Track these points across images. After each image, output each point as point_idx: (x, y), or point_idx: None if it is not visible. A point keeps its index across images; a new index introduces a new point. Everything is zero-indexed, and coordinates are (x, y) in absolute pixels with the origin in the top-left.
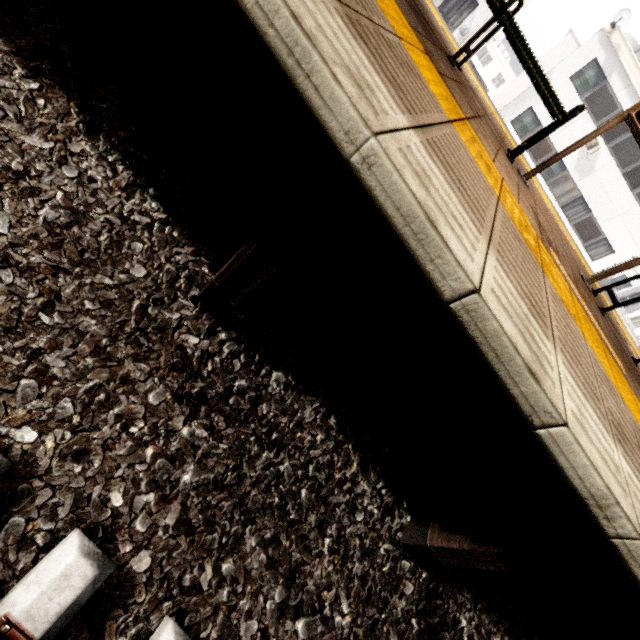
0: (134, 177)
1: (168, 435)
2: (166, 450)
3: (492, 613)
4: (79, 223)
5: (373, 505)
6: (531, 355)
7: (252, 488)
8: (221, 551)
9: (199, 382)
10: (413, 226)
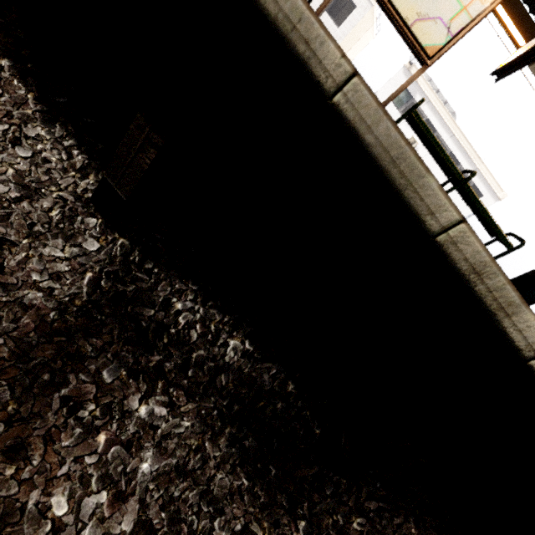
0: None
1: None
2: None
3: (228, 314)
4: None
5: (54, 156)
6: None
7: None
8: None
9: None
10: None
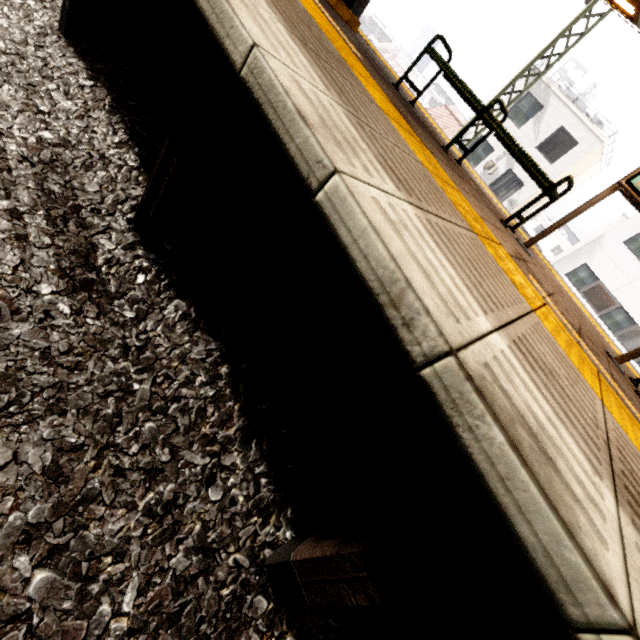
0: (129, 141)
1: (29, 294)
2: (16, 302)
3: None
4: (66, 148)
5: (241, 491)
6: (322, 126)
7: (87, 385)
8: (1, 419)
9: (93, 275)
10: (216, 10)
